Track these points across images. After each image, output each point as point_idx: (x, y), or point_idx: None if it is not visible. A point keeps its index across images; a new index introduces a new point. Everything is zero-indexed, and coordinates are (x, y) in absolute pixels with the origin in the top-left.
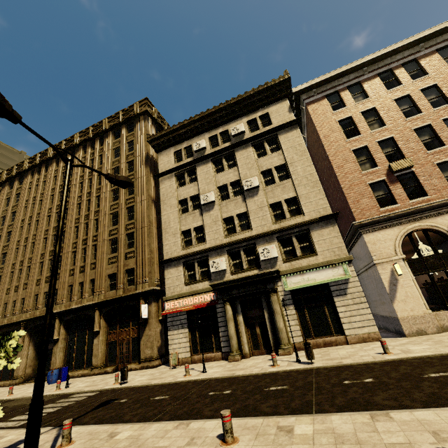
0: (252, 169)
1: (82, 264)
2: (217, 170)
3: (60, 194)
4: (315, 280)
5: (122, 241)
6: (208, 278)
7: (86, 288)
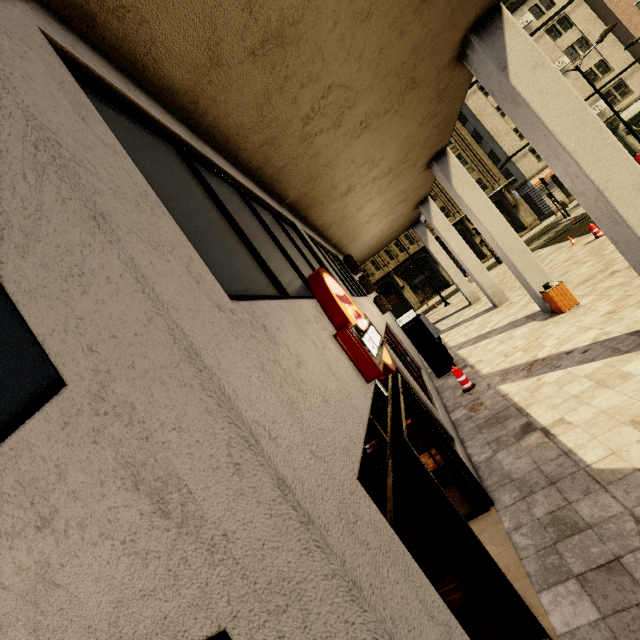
0: (554, 52)
1: None
2: None
3: None
4: (638, 109)
5: None
6: None
7: None
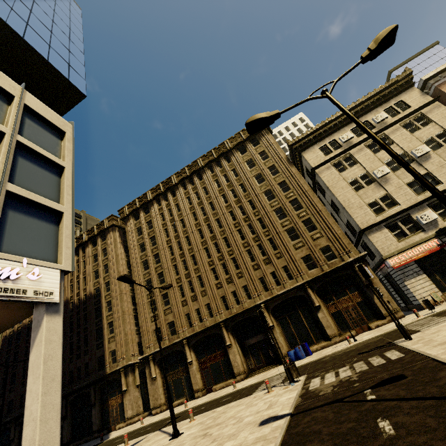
0: (412, 141)
1: (264, 257)
2: (373, 151)
3: (201, 210)
4: None
5: (302, 228)
6: (421, 230)
7: (282, 274)
